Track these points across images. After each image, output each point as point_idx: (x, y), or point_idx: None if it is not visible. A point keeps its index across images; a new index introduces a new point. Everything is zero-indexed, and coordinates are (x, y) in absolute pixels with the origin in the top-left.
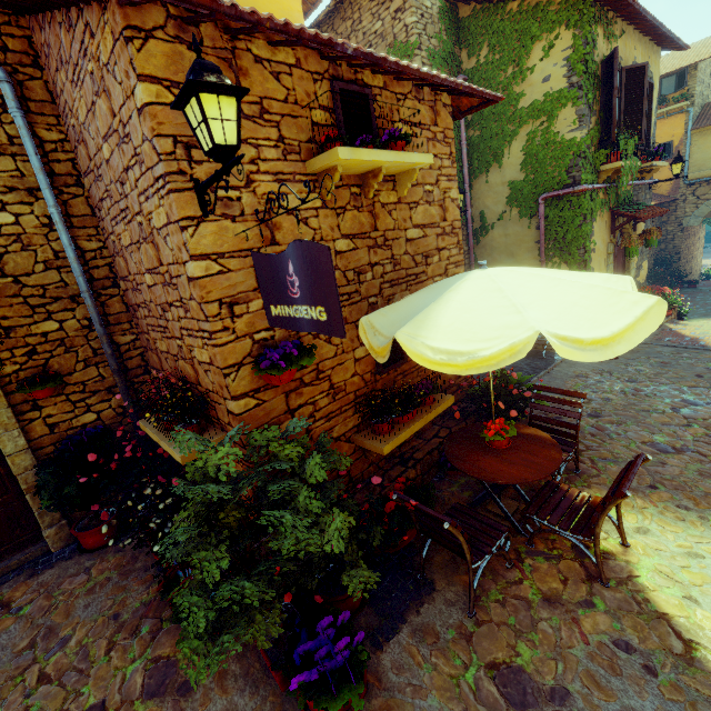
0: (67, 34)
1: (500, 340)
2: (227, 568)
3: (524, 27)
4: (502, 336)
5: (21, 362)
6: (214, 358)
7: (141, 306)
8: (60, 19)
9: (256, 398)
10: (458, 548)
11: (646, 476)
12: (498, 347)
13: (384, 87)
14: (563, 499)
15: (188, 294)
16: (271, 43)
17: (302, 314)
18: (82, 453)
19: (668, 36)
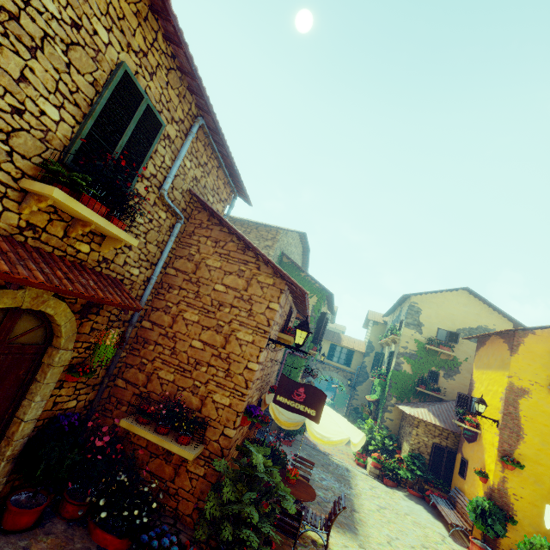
0: (235, 247)
1: (337, 436)
2: (258, 517)
3: (304, 284)
4: (337, 434)
5: (80, 352)
6: (236, 405)
7: (164, 346)
8: (235, 241)
9: (236, 430)
10: (292, 531)
11: (323, 511)
12: (337, 438)
13: (293, 308)
14: (312, 514)
15: (238, 371)
16: (292, 296)
17: (299, 407)
18: (79, 434)
19: (333, 310)
